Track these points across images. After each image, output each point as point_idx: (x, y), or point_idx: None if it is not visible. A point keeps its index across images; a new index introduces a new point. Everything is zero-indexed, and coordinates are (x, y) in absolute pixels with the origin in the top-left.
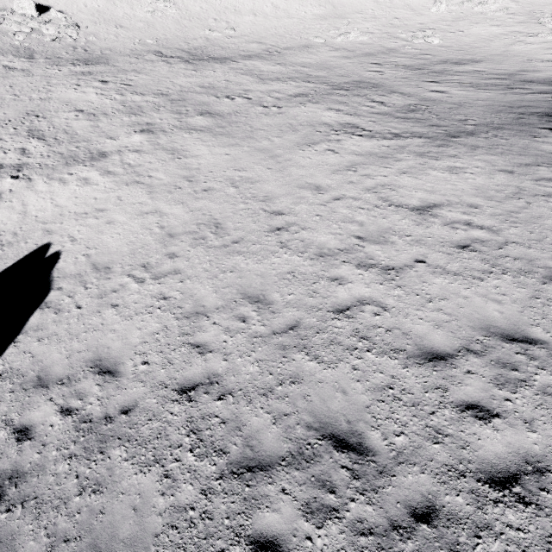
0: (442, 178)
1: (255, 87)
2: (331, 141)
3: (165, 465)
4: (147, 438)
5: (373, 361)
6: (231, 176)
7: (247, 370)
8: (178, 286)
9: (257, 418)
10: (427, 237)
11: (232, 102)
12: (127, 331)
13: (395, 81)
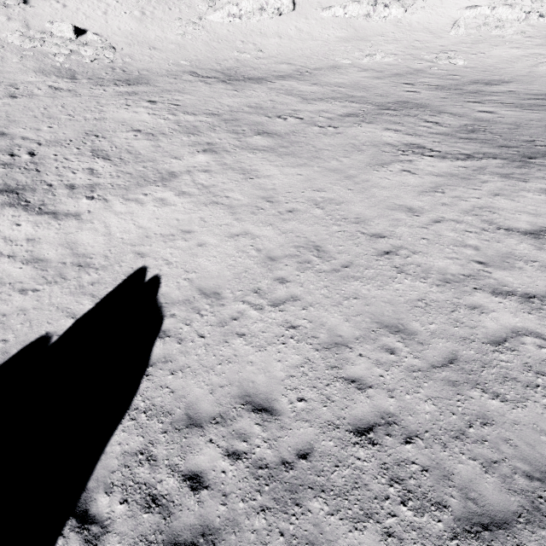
0: (542, 201)
1: (302, 107)
2: (403, 161)
3: (380, 521)
4: (343, 488)
5: None
6: (312, 197)
7: (423, 409)
8: (303, 314)
9: (463, 466)
10: None
11: (285, 122)
12: (266, 363)
13: (437, 101)
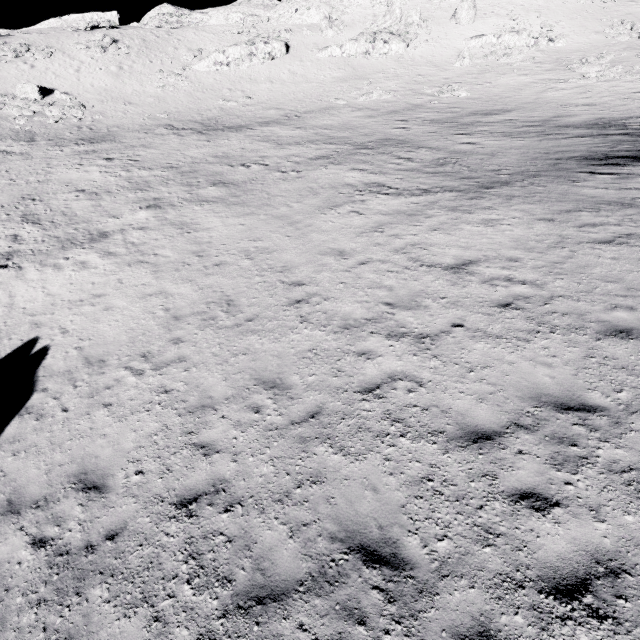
0: (477, 233)
1: (273, 153)
2: (355, 202)
3: (155, 604)
4: (135, 570)
5: (409, 448)
6: (246, 247)
7: (260, 471)
8: (183, 376)
9: (270, 532)
10: (464, 298)
11: (247, 169)
12: (119, 435)
13: (422, 136)
